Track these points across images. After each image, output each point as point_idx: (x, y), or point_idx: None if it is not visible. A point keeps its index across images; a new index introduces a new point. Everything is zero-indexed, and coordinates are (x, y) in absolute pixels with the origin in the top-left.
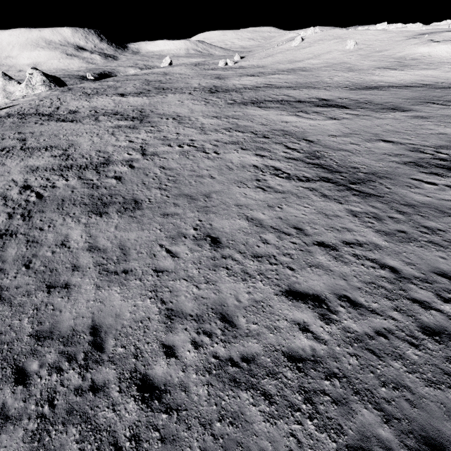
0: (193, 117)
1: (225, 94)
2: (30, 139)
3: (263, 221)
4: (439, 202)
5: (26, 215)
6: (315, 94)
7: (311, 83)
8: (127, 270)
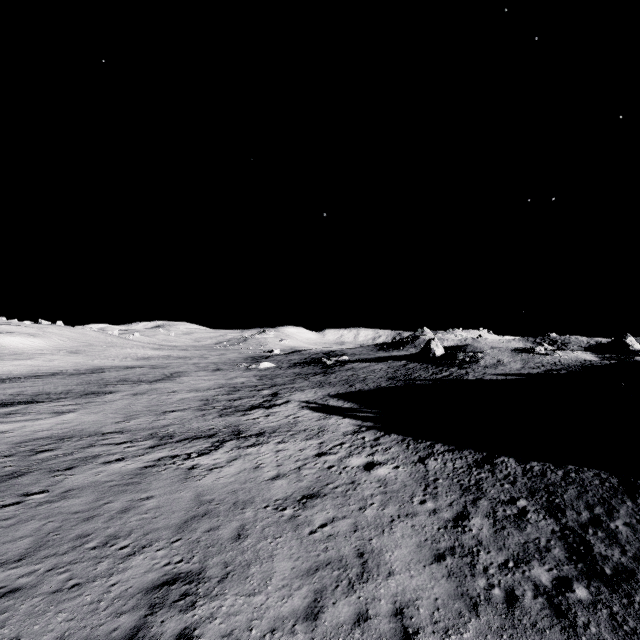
0: None
1: None
2: None
3: (281, 472)
4: (280, 422)
5: None
6: None
7: None
8: (358, 554)
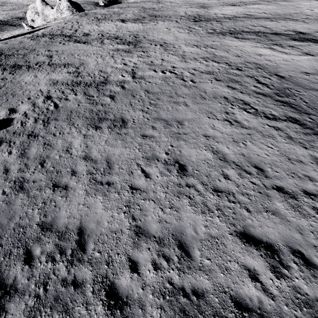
0: (177, 44)
1: (207, 23)
2: (55, 56)
3: (227, 155)
4: None
5: (46, 121)
6: (292, 27)
7: (289, 14)
8: (109, 182)
